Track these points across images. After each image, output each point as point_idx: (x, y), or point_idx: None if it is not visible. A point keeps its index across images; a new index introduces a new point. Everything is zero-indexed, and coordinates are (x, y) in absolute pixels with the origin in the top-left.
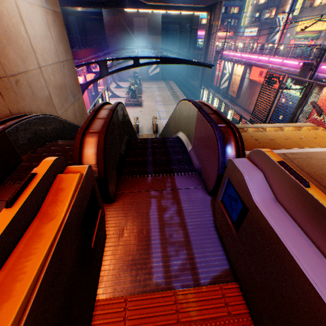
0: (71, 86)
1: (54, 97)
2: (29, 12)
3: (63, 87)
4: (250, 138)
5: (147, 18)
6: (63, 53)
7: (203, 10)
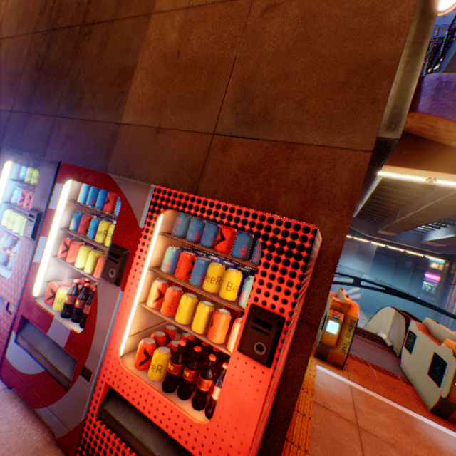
0: None
1: None
2: None
3: None
4: None
5: (358, 243)
6: None
7: (438, 256)
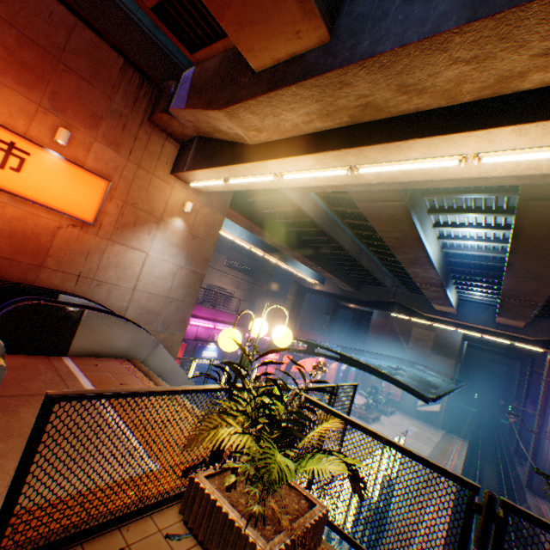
0: (169, 318)
1: (133, 311)
2: (158, 263)
3: (155, 312)
4: (124, 381)
5: (434, 331)
6: (181, 294)
7: (531, 342)
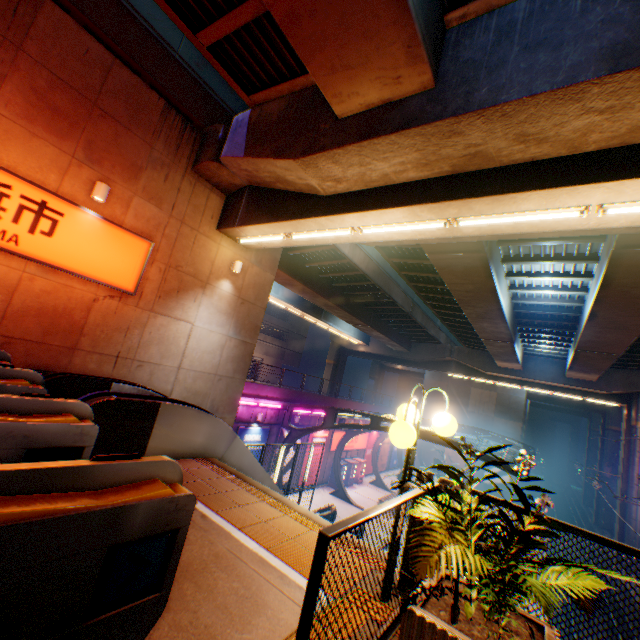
0: (218, 399)
1: (178, 395)
2: (204, 334)
3: (202, 394)
4: (222, 488)
5: (495, 390)
6: (230, 369)
7: (605, 397)
